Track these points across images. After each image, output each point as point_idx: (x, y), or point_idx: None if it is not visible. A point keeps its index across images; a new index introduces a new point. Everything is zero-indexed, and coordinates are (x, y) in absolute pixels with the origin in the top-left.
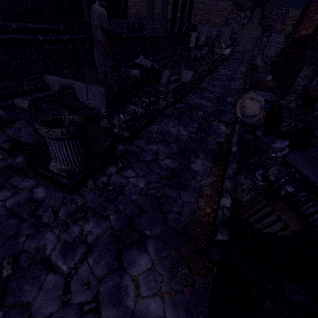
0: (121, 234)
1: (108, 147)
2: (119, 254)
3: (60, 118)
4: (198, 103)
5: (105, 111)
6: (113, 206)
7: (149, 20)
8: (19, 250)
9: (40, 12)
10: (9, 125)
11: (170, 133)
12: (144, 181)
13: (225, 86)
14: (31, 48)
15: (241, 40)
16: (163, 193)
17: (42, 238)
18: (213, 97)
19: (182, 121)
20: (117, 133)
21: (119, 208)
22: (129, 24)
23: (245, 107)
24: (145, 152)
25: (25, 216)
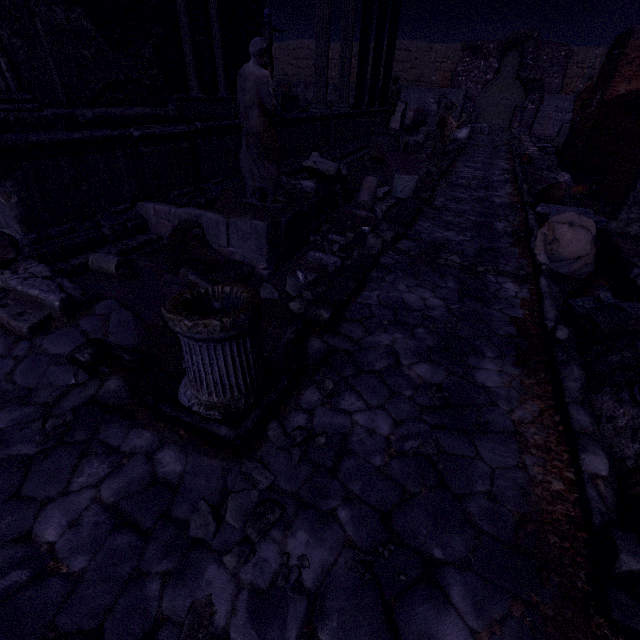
0: (376, 560)
1: (289, 345)
2: (389, 618)
3: (206, 292)
4: (442, 237)
5: (266, 266)
6: (338, 486)
7: (321, 87)
8: (151, 618)
9: (133, 85)
10: (84, 310)
11: (406, 305)
12: (387, 420)
13: (481, 199)
14: (116, 154)
15: (483, 112)
16: (436, 445)
17: (200, 581)
18: (467, 223)
19: (422, 277)
20: (297, 312)
21: (351, 490)
22: (277, 96)
23: (558, 242)
24: (369, 350)
25: (148, 524)
